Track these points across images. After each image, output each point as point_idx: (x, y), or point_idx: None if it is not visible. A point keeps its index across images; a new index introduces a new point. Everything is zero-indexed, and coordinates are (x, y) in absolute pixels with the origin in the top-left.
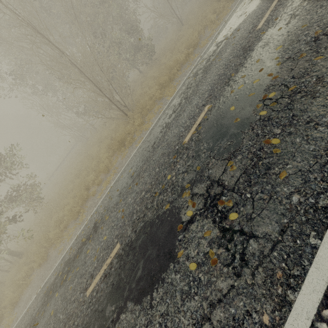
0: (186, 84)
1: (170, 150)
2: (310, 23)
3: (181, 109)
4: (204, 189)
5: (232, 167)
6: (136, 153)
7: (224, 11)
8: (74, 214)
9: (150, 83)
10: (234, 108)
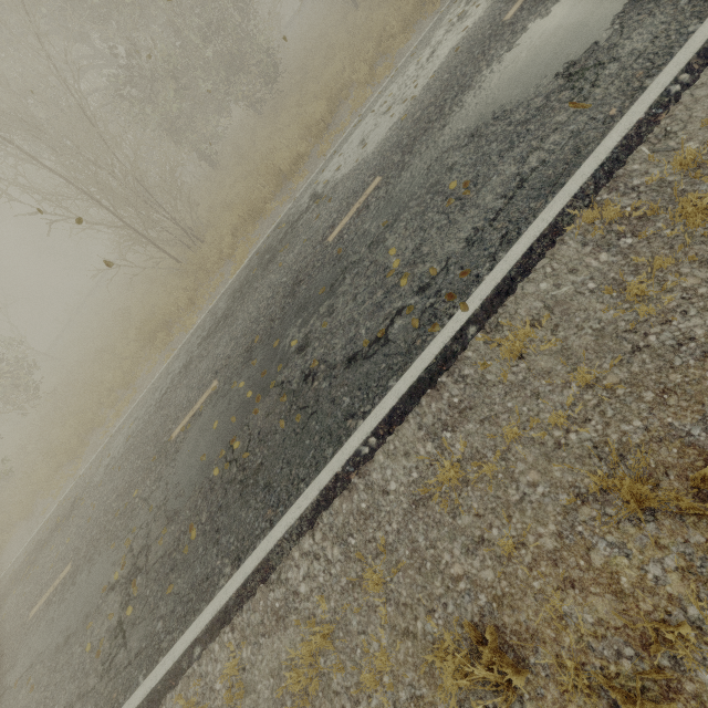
0: (248, 270)
1: (161, 436)
2: (330, 325)
3: (210, 343)
4: (138, 549)
5: (162, 539)
6: (152, 386)
7: (385, 63)
8: (69, 454)
9: (240, 185)
10: (217, 427)
